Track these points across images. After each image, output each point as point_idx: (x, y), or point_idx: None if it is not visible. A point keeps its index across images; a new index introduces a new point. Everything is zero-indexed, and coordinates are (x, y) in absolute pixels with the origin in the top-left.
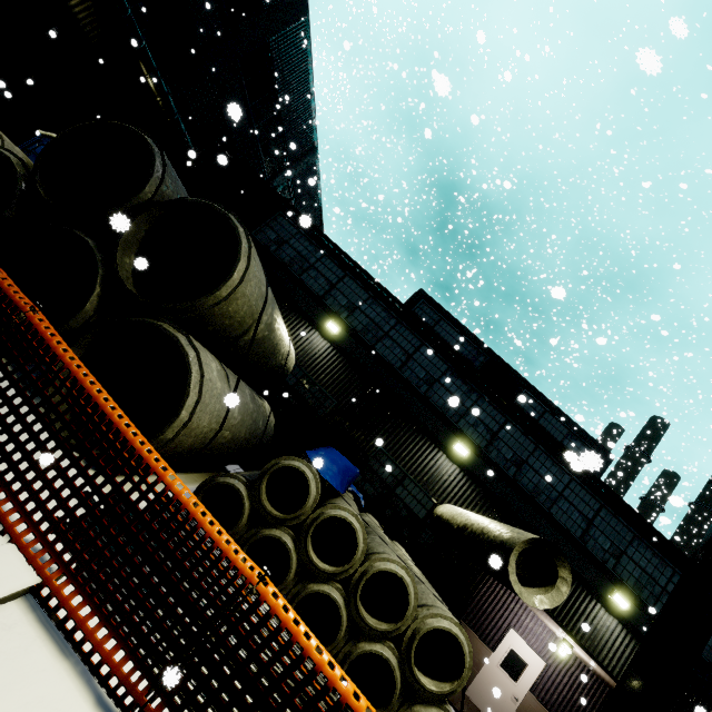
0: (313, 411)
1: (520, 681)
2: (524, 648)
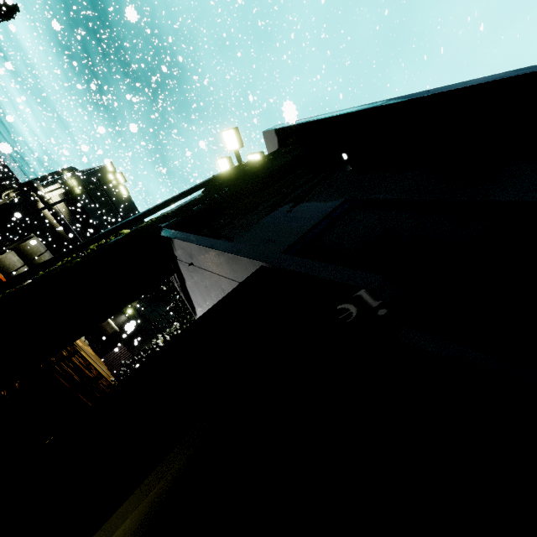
0: None
1: None
2: None
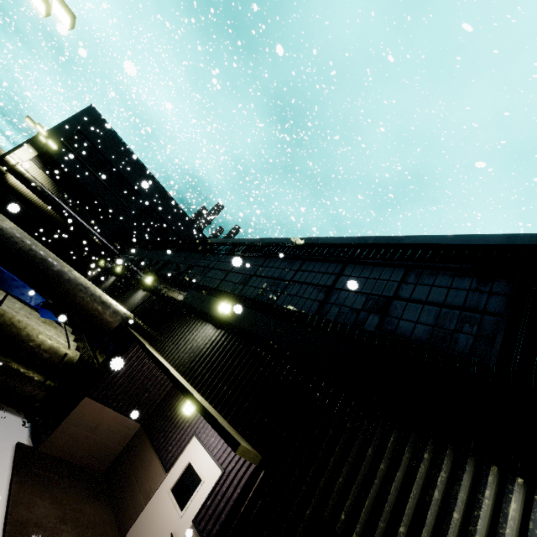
0: None
1: (187, 509)
2: (203, 457)
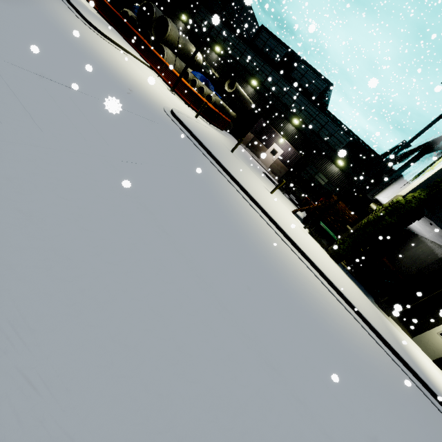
0: (214, 80)
1: (275, 156)
2: (278, 148)
